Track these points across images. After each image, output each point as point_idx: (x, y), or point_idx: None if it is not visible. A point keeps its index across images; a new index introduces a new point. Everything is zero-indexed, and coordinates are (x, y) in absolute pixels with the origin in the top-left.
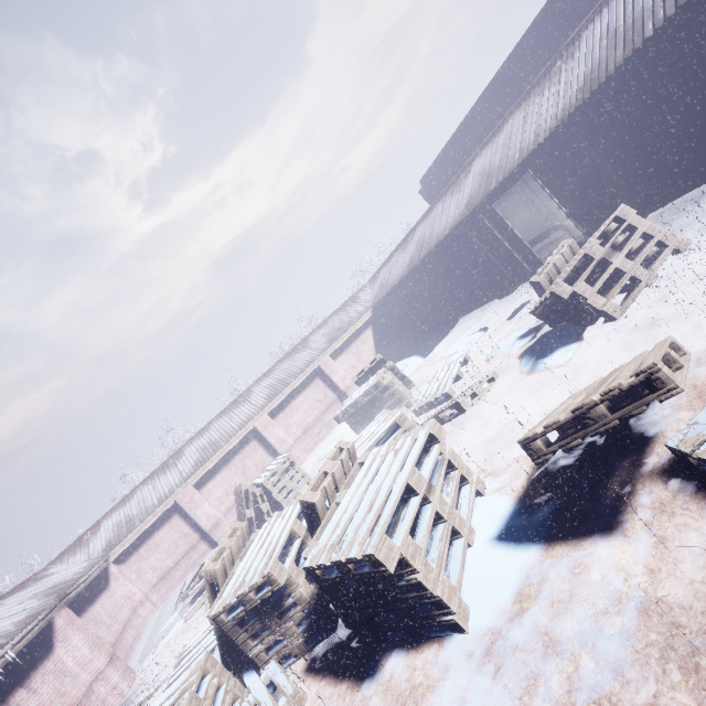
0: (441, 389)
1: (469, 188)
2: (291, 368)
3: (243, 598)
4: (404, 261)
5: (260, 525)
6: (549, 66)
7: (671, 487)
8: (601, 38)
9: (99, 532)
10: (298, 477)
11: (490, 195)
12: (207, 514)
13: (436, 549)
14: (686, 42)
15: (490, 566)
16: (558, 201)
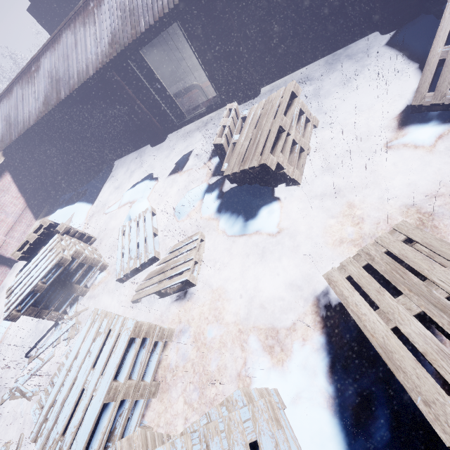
0: (144, 253)
1: (108, 21)
2: None
3: None
4: (35, 98)
5: None
6: None
7: None
8: None
9: None
10: None
11: (140, 38)
12: None
13: None
14: None
15: None
16: (202, 62)
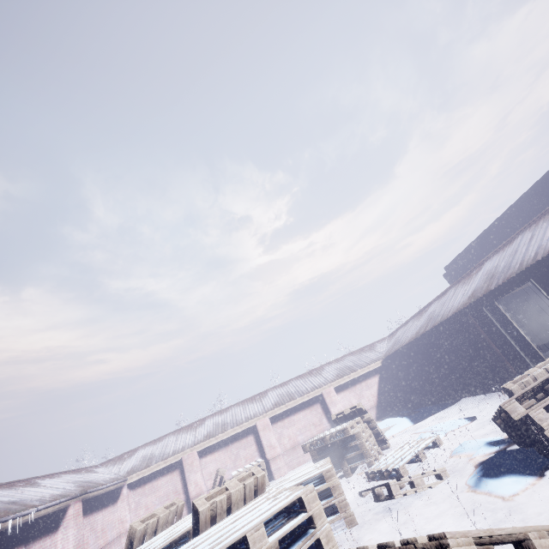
0: (396, 463)
1: (476, 282)
2: (301, 387)
3: None
4: (414, 328)
5: None
6: None
7: None
8: None
9: (134, 456)
10: None
11: (490, 293)
12: (197, 482)
13: None
14: None
15: None
16: None
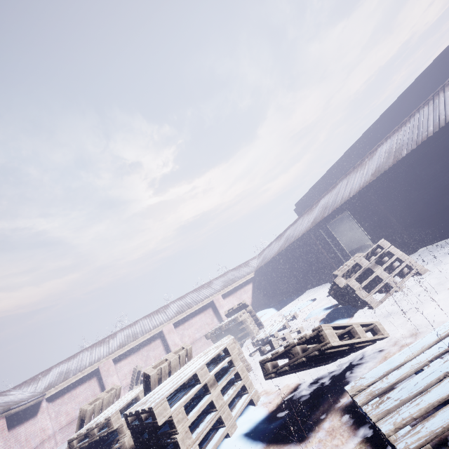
0: (271, 332)
1: (315, 213)
2: (196, 298)
3: (90, 431)
4: (277, 247)
5: None
6: (362, 160)
7: (343, 419)
8: (385, 152)
9: (48, 374)
10: None
11: (324, 219)
12: (114, 383)
13: (202, 427)
14: (427, 161)
15: None
16: (364, 230)
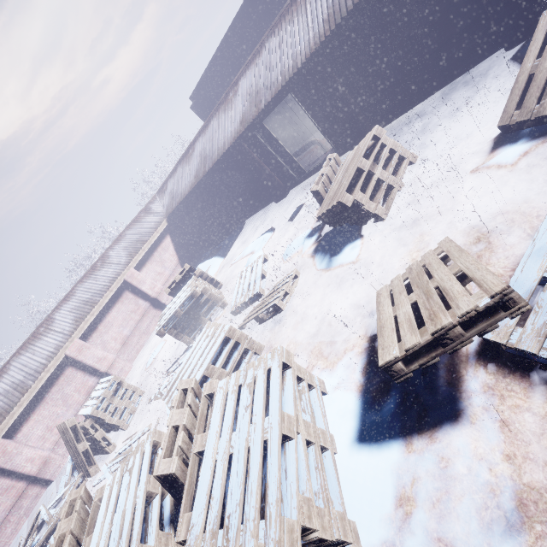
0: (252, 290)
1: (240, 105)
2: (95, 287)
3: None
4: (190, 174)
5: (98, 451)
6: None
7: (490, 370)
8: None
9: None
10: (129, 393)
11: (261, 113)
12: (30, 458)
13: (316, 481)
14: None
15: (362, 473)
16: (314, 120)
